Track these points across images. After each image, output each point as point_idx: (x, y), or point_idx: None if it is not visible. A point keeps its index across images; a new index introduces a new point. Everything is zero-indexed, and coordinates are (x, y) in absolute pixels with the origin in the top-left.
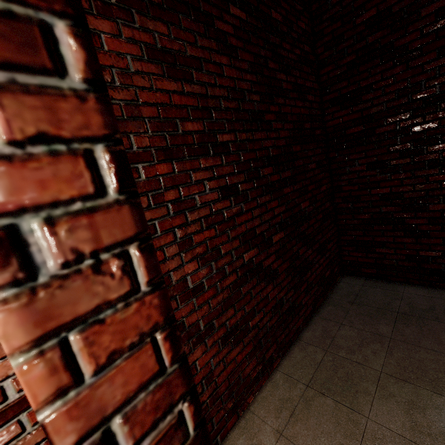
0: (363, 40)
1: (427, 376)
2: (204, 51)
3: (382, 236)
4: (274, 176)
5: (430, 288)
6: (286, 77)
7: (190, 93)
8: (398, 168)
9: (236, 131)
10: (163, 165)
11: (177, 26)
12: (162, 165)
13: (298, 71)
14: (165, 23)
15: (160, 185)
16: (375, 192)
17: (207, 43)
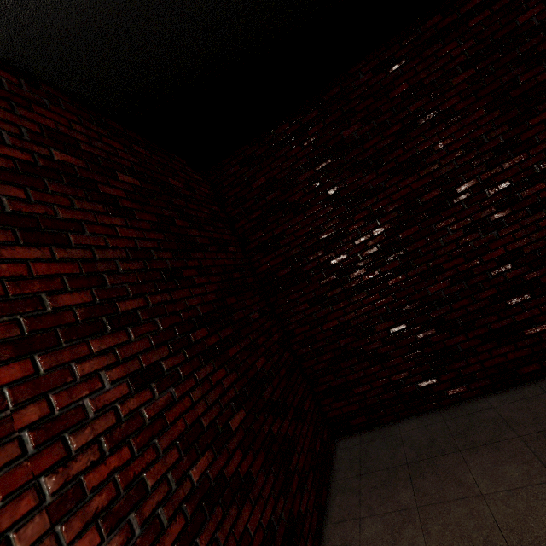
0: (263, 199)
1: (475, 544)
2: (86, 213)
3: (352, 372)
4: (211, 338)
5: (419, 416)
6: (200, 233)
7: (66, 259)
8: (335, 299)
9: (146, 294)
10: (13, 366)
11: (41, 189)
12: (9, 366)
13: (212, 227)
14: (20, 187)
15: (5, 404)
16: (327, 327)
17: (90, 206)
